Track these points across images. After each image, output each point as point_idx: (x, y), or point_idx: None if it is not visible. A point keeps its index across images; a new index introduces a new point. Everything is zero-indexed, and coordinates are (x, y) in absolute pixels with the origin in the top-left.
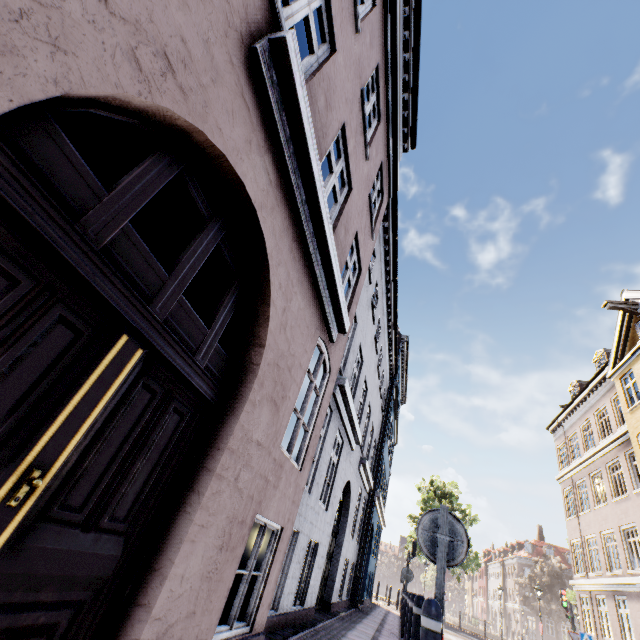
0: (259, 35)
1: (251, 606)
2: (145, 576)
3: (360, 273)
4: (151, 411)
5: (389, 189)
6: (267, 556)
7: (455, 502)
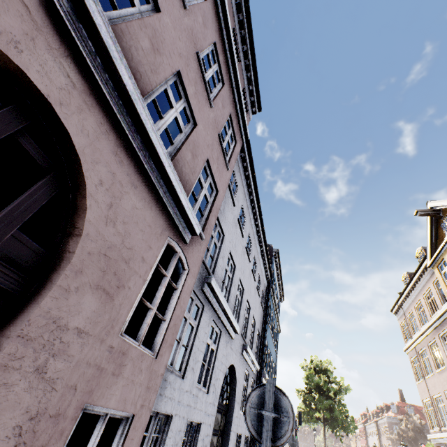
0: None
1: None
2: None
3: (217, 193)
4: None
5: (241, 137)
6: (114, 446)
7: (331, 376)
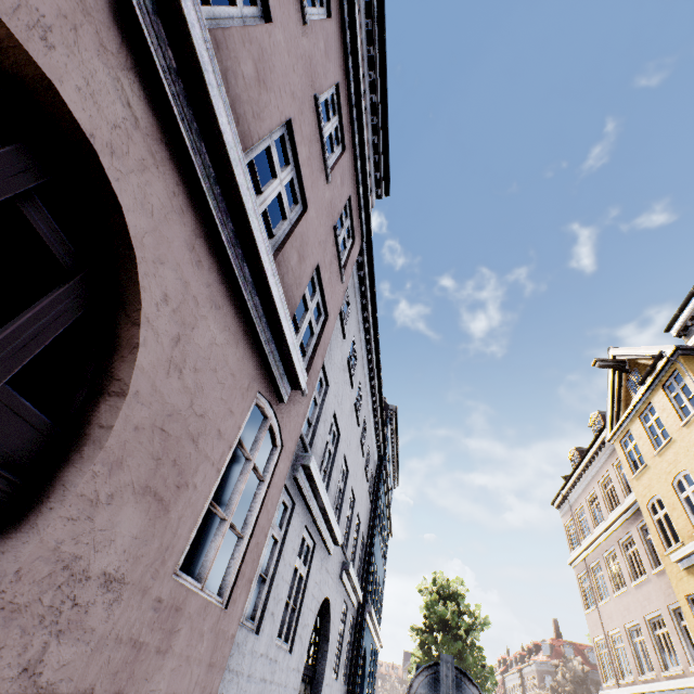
0: None
1: None
2: None
3: (327, 319)
4: None
5: (362, 232)
6: None
7: (462, 603)
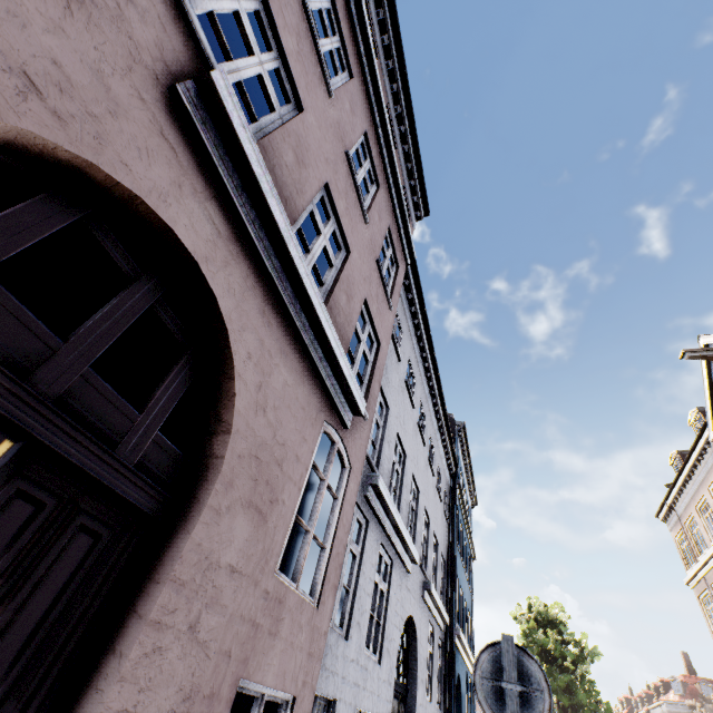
0: (184, 78)
1: None
2: None
3: (379, 347)
4: (35, 532)
5: (405, 257)
6: None
7: (565, 631)
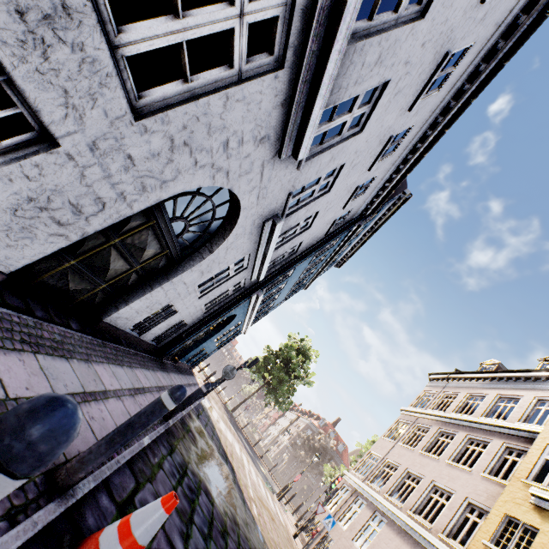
0: None
1: None
2: None
3: None
4: None
5: None
6: None
7: (306, 364)
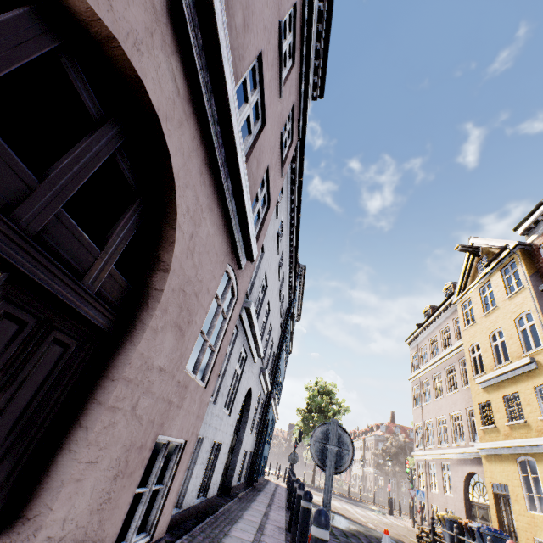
0: None
1: (152, 517)
2: (15, 527)
3: (269, 207)
4: (19, 345)
5: (298, 132)
6: (170, 469)
7: (333, 397)
